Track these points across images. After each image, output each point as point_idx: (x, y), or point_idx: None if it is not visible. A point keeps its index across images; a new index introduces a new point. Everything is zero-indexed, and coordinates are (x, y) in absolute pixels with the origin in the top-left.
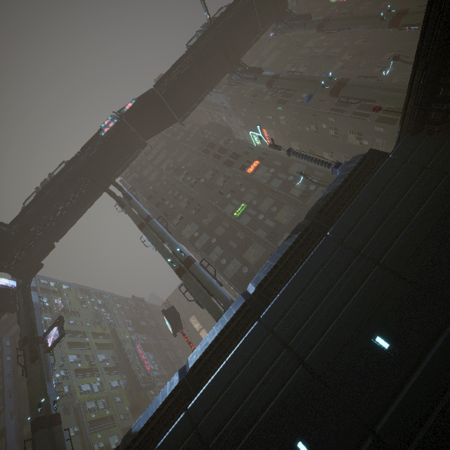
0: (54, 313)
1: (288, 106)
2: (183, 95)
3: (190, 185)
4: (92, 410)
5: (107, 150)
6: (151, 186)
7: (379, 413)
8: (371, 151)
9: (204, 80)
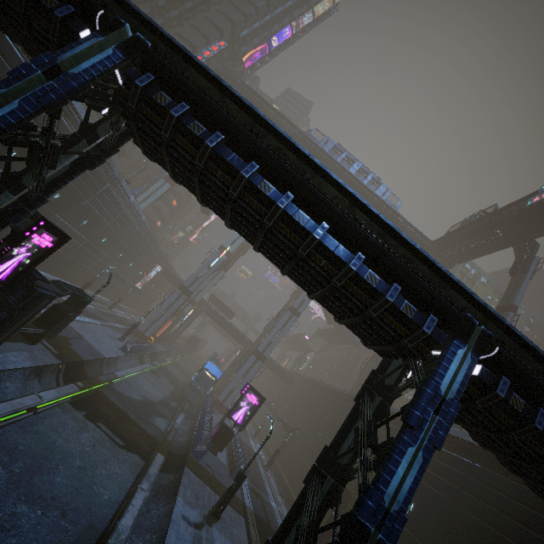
0: None
1: None
2: None
3: None
4: None
5: (537, 211)
6: None
7: None
8: None
9: None
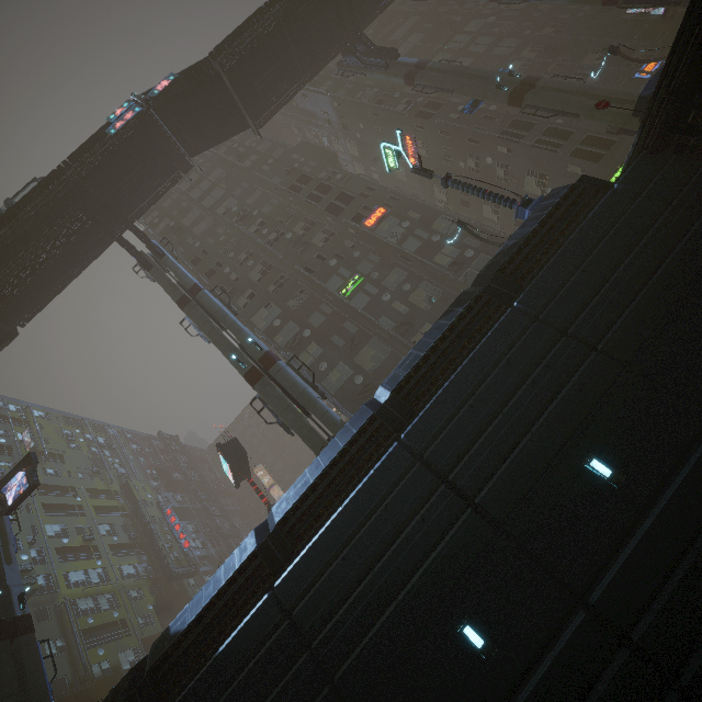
0: (17, 456)
1: (435, 123)
2: (262, 81)
3: (268, 242)
4: (88, 613)
5: (121, 164)
6: (198, 242)
7: (595, 574)
8: (584, 179)
9: (299, 58)
